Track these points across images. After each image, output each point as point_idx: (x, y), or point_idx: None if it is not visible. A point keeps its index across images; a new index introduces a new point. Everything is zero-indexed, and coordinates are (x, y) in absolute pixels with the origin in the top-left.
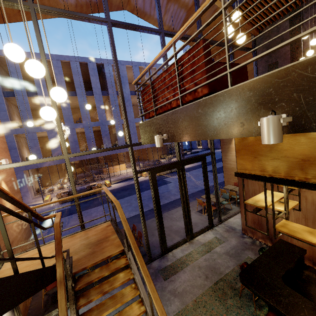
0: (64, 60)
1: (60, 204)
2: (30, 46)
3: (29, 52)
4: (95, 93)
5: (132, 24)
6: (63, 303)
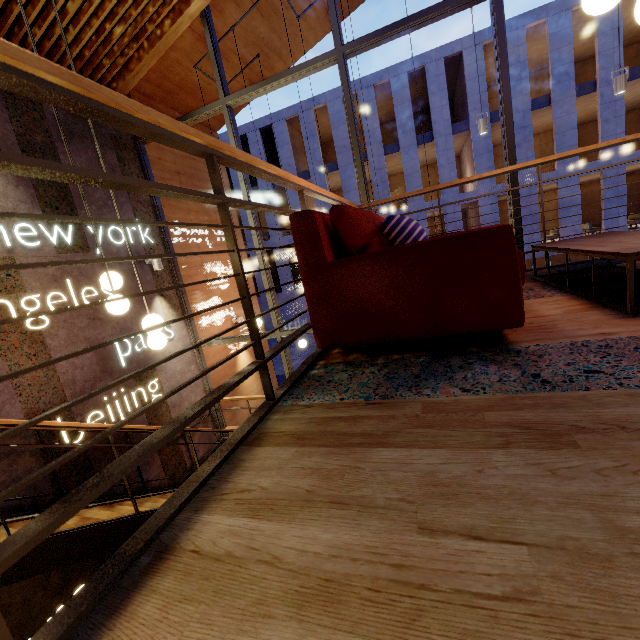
0: (380, 81)
1: None
2: (109, 279)
3: (327, 92)
4: (437, 133)
5: (394, 24)
6: None
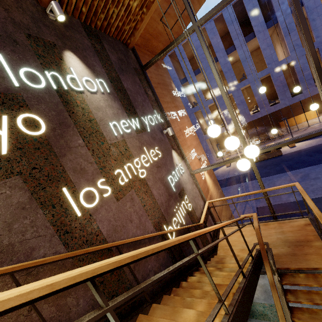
0: (216, 16)
1: None
2: (225, 127)
3: None
4: (257, 32)
5: None
6: (278, 304)
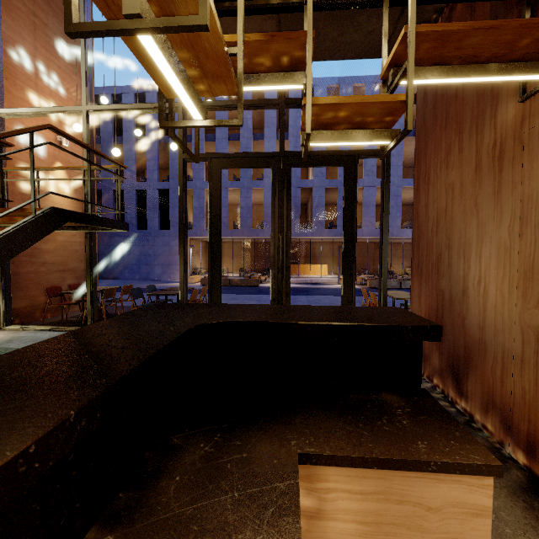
0: None
1: (201, 285)
2: None
3: None
4: (291, 134)
5: None
6: None
